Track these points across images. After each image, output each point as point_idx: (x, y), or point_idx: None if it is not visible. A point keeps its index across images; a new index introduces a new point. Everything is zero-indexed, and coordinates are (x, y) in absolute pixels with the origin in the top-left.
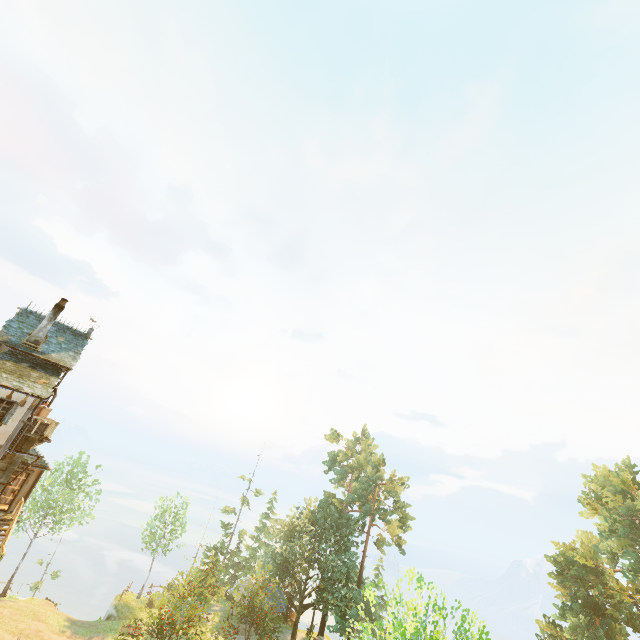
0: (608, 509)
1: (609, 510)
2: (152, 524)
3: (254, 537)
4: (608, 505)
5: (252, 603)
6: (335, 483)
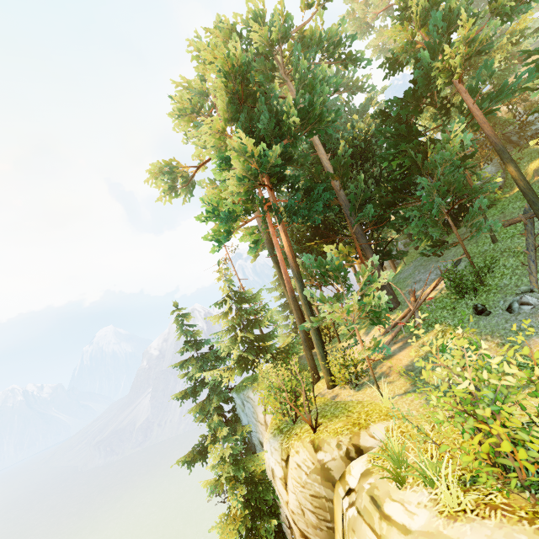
0: None
1: None
2: None
3: None
4: None
5: None
6: None
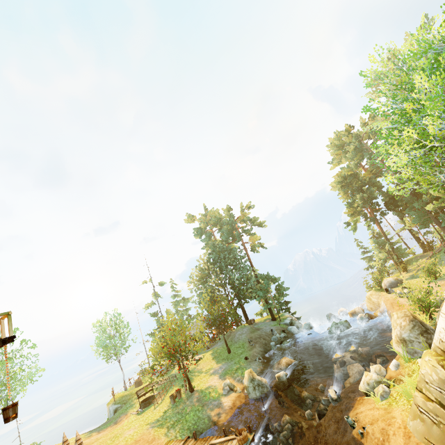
0: (344, 151)
1: (345, 151)
2: (101, 340)
3: (174, 314)
4: (344, 147)
5: (212, 315)
6: (206, 247)
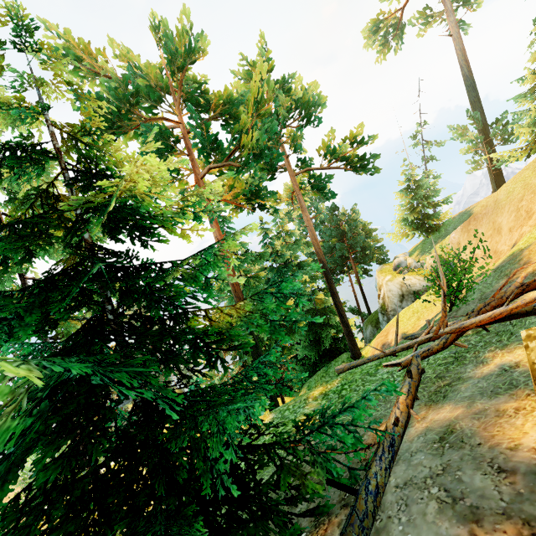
0: None
1: None
2: None
3: None
4: None
5: None
6: None
